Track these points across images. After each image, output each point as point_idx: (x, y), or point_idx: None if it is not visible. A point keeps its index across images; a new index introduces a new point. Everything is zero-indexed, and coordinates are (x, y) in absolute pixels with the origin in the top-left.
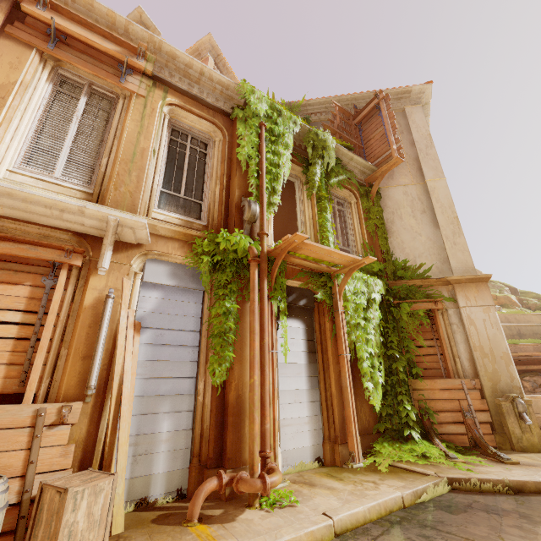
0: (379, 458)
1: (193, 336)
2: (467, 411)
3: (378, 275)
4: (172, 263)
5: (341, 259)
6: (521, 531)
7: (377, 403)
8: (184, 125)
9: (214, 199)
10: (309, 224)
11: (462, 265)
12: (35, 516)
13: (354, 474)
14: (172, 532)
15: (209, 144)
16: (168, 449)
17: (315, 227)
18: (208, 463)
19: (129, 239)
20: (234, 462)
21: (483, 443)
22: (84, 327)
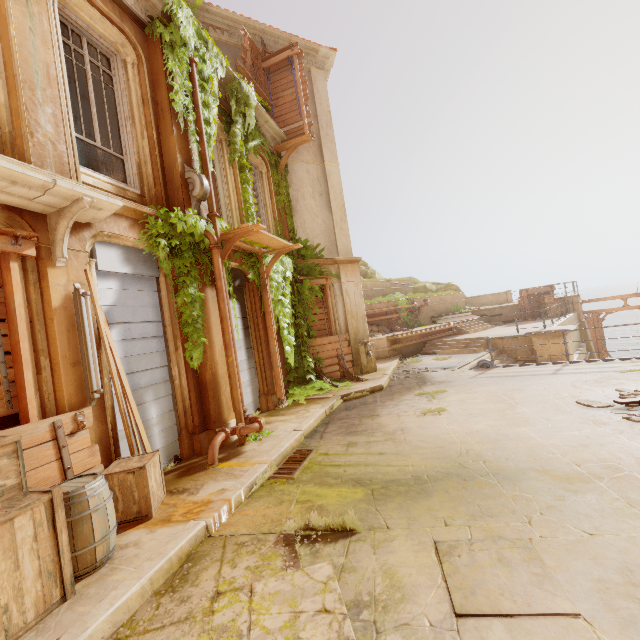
0: (295, 398)
1: (158, 327)
2: (341, 356)
3: (287, 254)
4: (122, 246)
5: (277, 244)
6: (380, 407)
7: (292, 361)
8: (78, 19)
9: (145, 158)
10: (233, 197)
11: (345, 248)
12: None
13: (288, 410)
14: (207, 473)
15: (113, 60)
16: (160, 430)
17: (240, 202)
18: (196, 430)
19: (81, 218)
20: (219, 423)
21: (350, 373)
22: (62, 332)
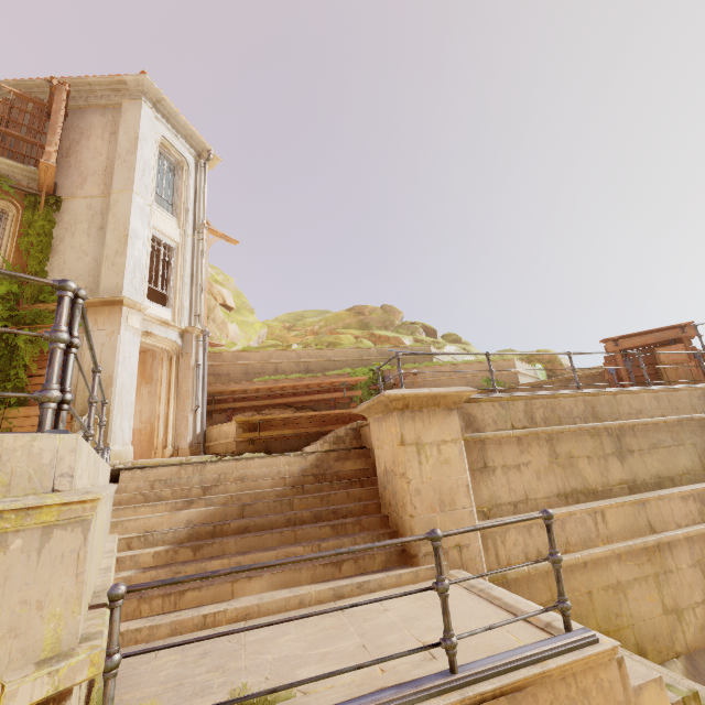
0: None
1: None
2: None
3: (4, 299)
4: None
5: None
6: None
7: None
8: None
9: None
10: None
11: (111, 288)
12: None
13: None
14: None
15: None
16: None
17: None
18: None
19: None
20: None
21: None
22: None
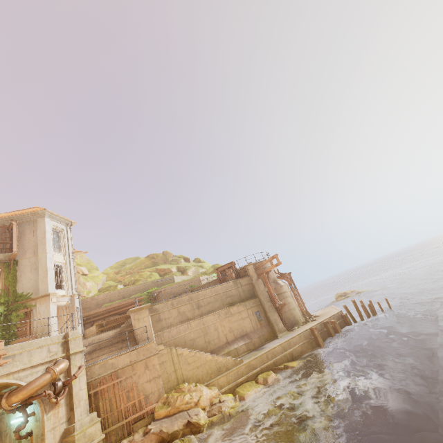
0: None
1: None
2: None
3: (3, 304)
4: None
5: None
6: None
7: None
8: None
9: None
10: None
11: (44, 290)
12: None
13: None
14: None
15: None
16: None
17: None
18: None
19: None
20: None
21: None
22: None
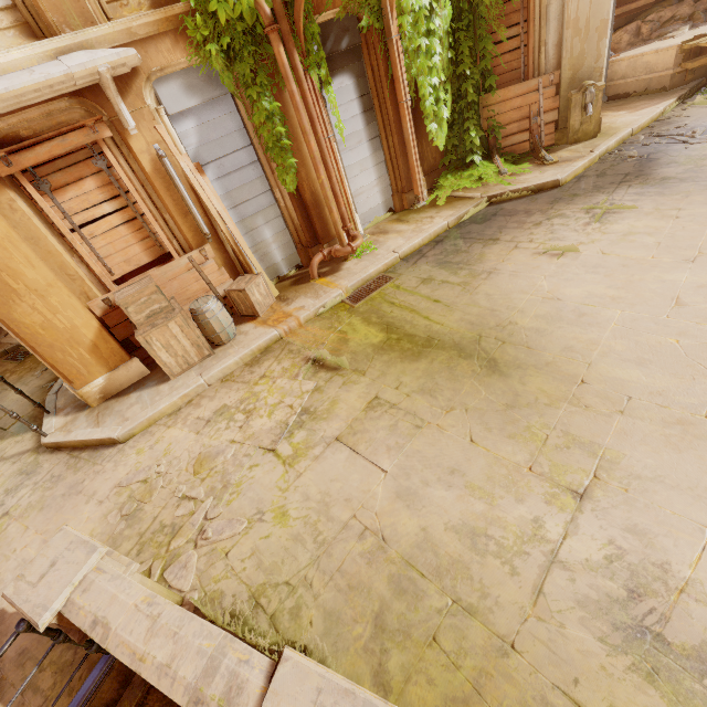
0: (441, 192)
1: (249, 152)
2: (535, 116)
3: None
4: (178, 73)
5: None
6: (516, 224)
7: (441, 143)
8: None
9: None
10: None
11: None
12: (234, 303)
13: (418, 214)
14: (307, 286)
15: None
16: (278, 246)
17: None
18: (309, 245)
19: (123, 72)
20: (327, 239)
21: (539, 148)
22: (165, 192)
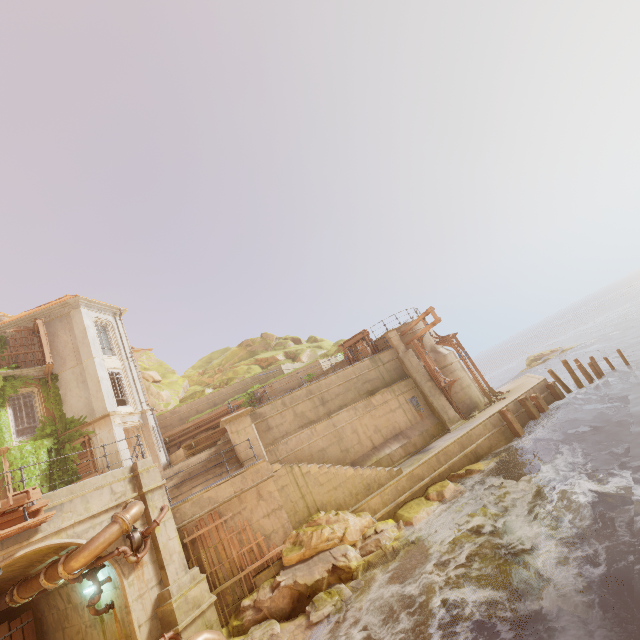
0: None
1: None
2: None
3: (51, 435)
4: None
5: None
6: None
7: None
8: None
9: None
10: None
11: (101, 409)
12: None
13: None
14: None
15: None
16: None
17: None
18: None
19: None
20: None
21: None
22: None
